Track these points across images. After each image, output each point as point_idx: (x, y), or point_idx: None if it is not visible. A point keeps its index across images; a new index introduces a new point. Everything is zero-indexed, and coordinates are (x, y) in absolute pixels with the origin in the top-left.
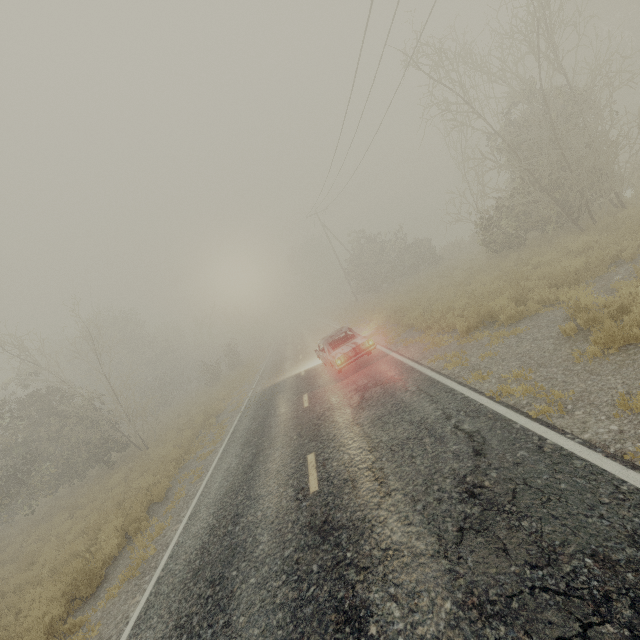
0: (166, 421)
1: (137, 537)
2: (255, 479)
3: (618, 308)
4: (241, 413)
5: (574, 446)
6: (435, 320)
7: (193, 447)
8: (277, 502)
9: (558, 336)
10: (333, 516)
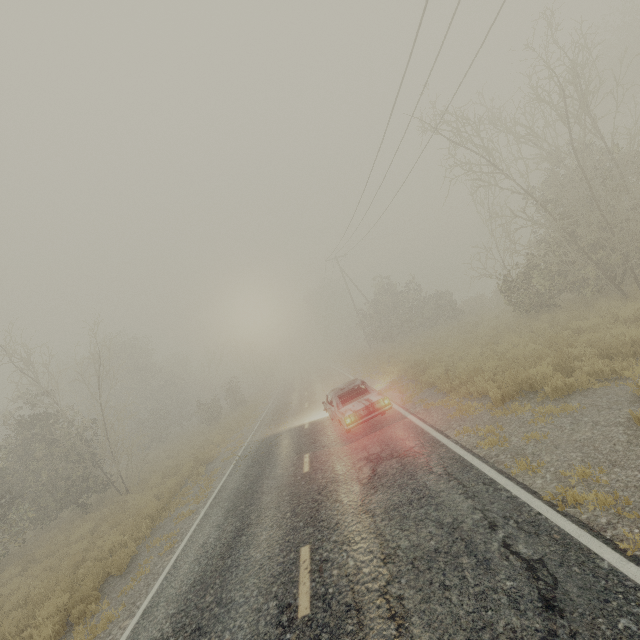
0: (155, 460)
1: (79, 626)
2: (232, 571)
3: None
4: (233, 465)
5: None
6: (460, 381)
7: (173, 502)
8: (253, 621)
9: (629, 424)
10: None
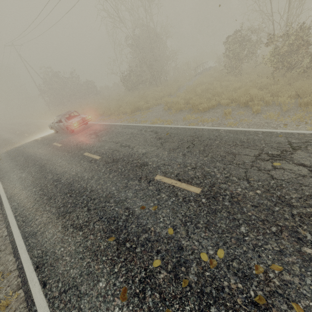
0: None
1: None
2: (54, 170)
3: (176, 103)
4: None
5: (178, 126)
6: (114, 111)
7: None
8: (80, 167)
9: (163, 111)
10: (116, 158)
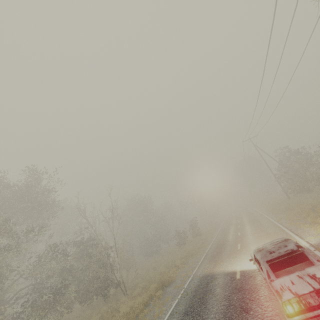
0: (148, 268)
1: None
2: None
3: None
4: (177, 301)
5: None
6: None
7: None
8: None
9: None
10: None
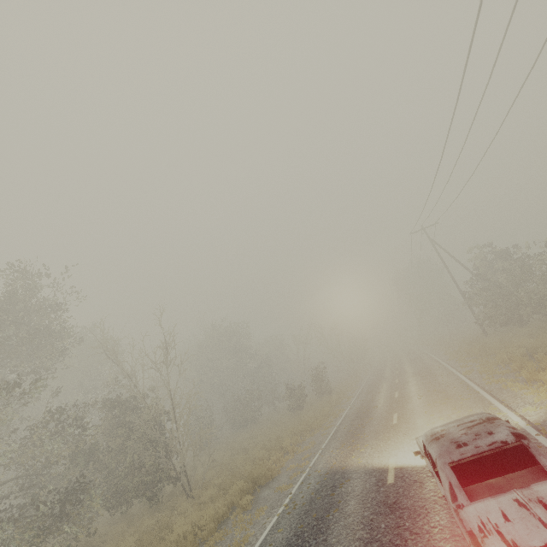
0: (236, 449)
1: None
2: None
3: None
4: (275, 519)
5: None
6: None
7: None
8: None
9: None
10: None
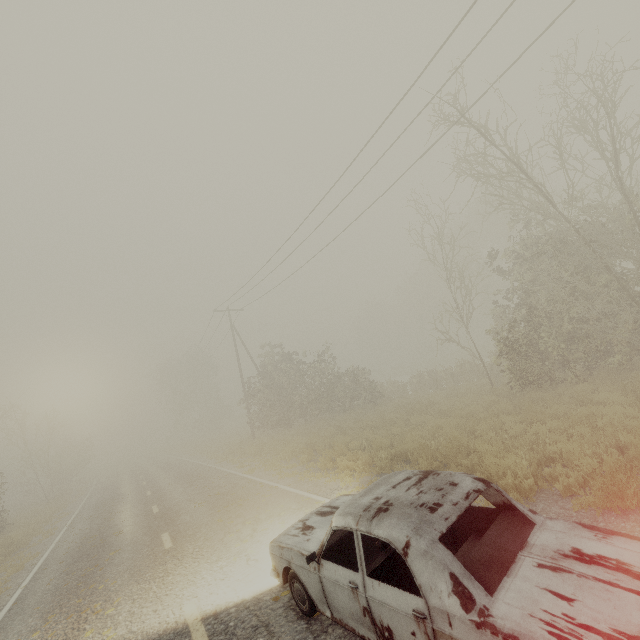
0: None
1: None
2: None
3: None
4: None
5: None
6: None
7: None
8: None
9: None
10: None
